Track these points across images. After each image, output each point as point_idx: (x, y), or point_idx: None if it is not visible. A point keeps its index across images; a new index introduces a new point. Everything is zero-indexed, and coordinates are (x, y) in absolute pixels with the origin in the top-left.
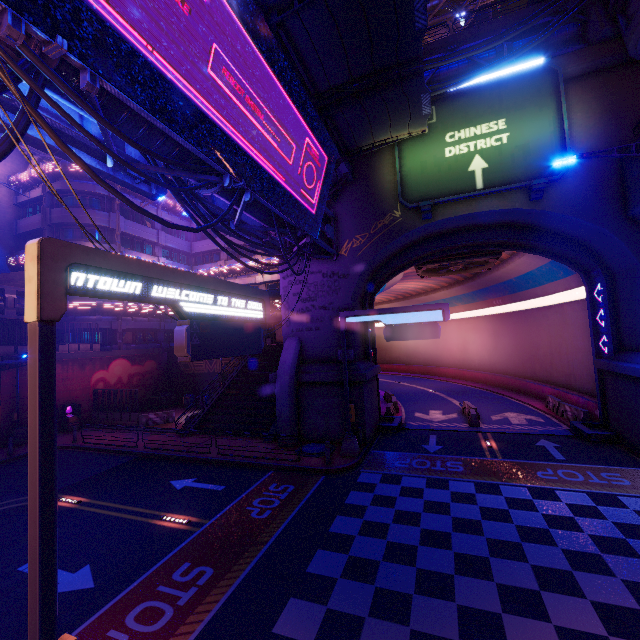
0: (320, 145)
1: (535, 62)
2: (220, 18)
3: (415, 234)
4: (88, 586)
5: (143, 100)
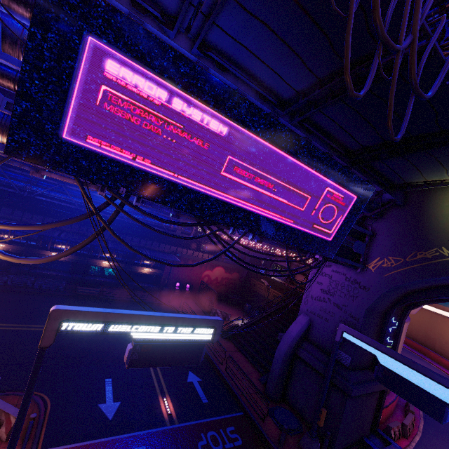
0: (347, 189)
1: None
2: (236, 140)
3: None
4: (109, 417)
5: (168, 202)
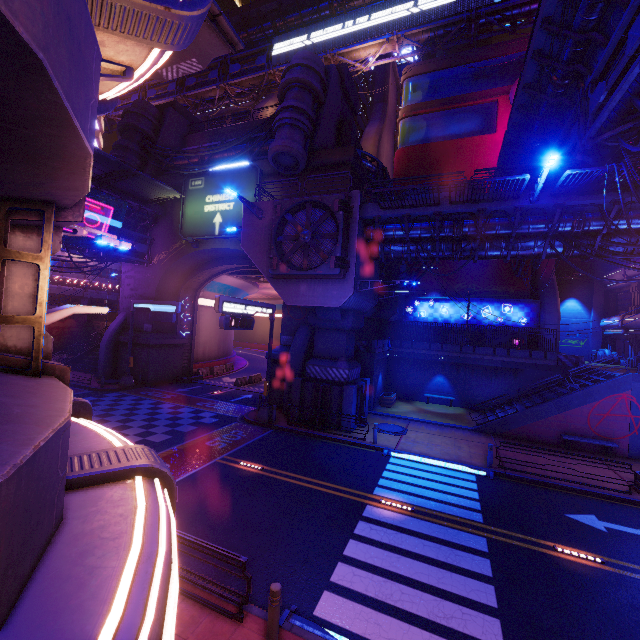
0: (101, 203)
1: (245, 163)
2: None
3: (197, 256)
4: None
5: None
